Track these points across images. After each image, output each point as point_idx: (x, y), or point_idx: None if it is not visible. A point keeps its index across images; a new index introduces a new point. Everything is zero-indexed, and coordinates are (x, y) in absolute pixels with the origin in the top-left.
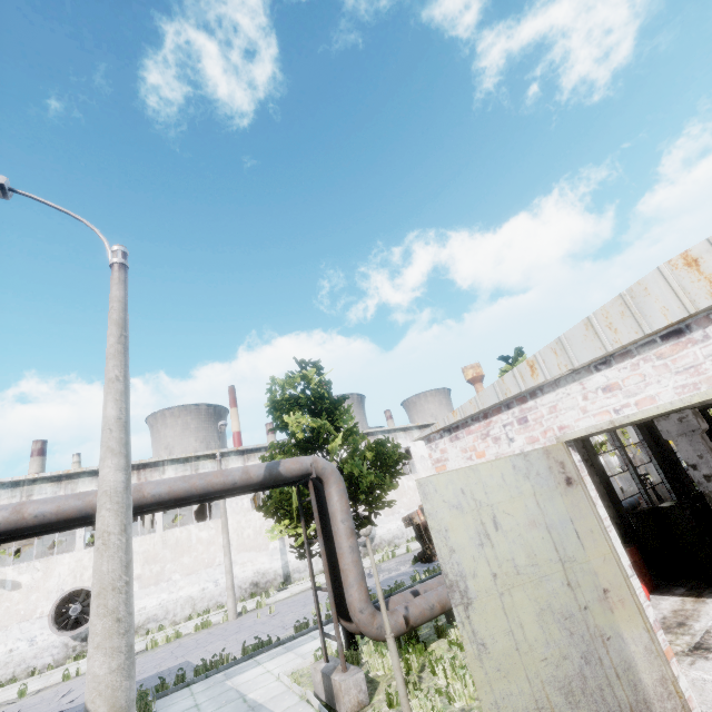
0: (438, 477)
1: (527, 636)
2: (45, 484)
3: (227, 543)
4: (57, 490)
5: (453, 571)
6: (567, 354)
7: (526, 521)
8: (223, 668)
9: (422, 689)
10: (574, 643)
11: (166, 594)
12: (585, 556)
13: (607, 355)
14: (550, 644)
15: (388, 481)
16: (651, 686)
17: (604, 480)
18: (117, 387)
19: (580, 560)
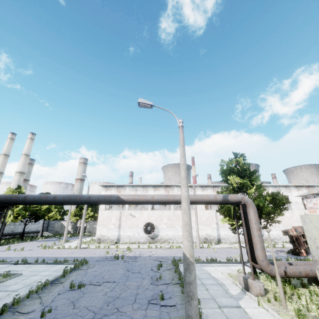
0: (312, 216)
1: None
2: (140, 187)
3: (196, 220)
4: (143, 190)
5: (317, 256)
6: None
7: None
8: (199, 262)
9: (292, 300)
10: None
11: (174, 232)
12: None
13: None
14: None
15: (279, 211)
16: None
17: None
18: (184, 166)
19: None
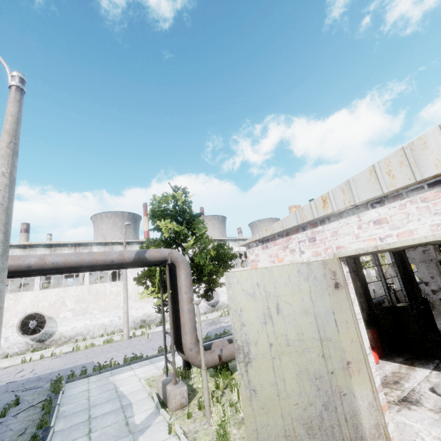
0: (241, 273)
1: (287, 388)
2: (15, 249)
3: (126, 296)
4: (23, 253)
5: (241, 339)
6: (352, 193)
7: (301, 310)
8: (110, 369)
9: (220, 402)
10: (319, 395)
11: (89, 321)
12: (339, 338)
13: (383, 196)
14: (302, 394)
15: (221, 270)
16: (368, 429)
17: (364, 285)
18: (2, 181)
19: (334, 340)
